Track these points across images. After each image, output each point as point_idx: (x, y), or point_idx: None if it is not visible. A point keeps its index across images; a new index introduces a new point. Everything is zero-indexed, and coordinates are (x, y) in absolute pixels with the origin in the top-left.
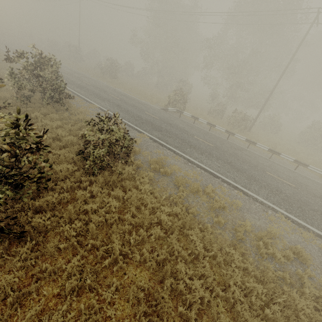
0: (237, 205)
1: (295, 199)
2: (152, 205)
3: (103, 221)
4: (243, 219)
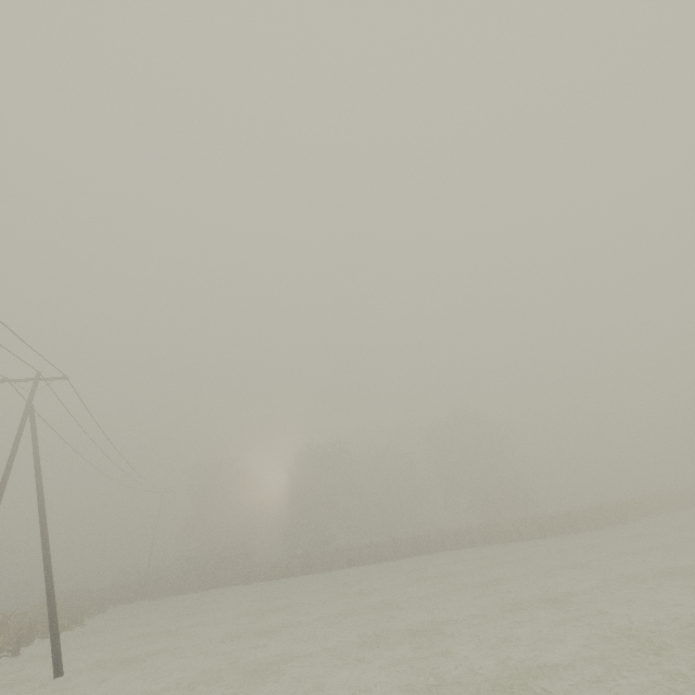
0: None
1: None
2: None
3: None
4: None
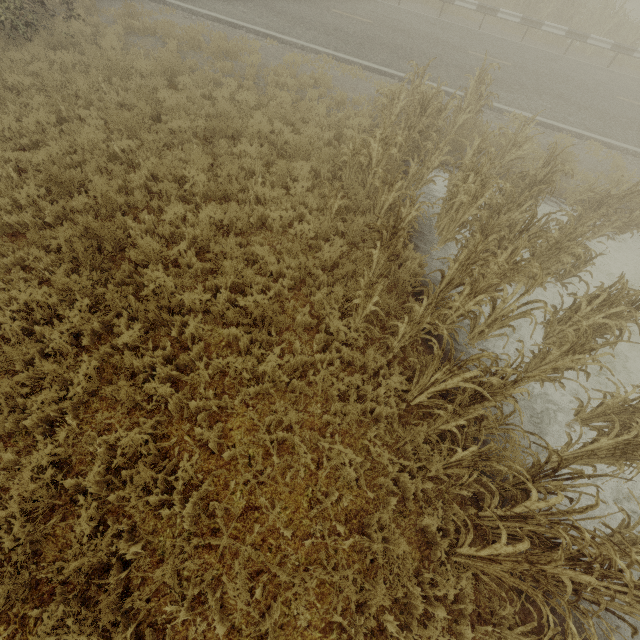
0: (256, 49)
1: (359, 36)
2: (127, 62)
3: (65, 81)
4: (265, 66)
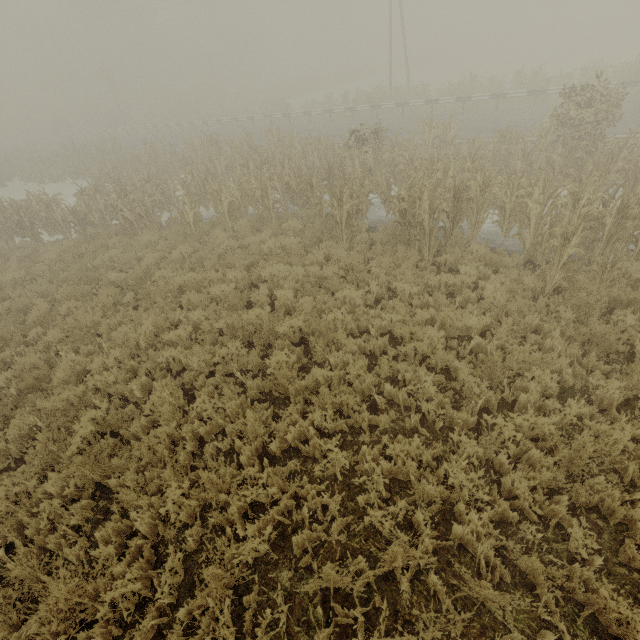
0: None
1: None
2: None
3: None
4: None
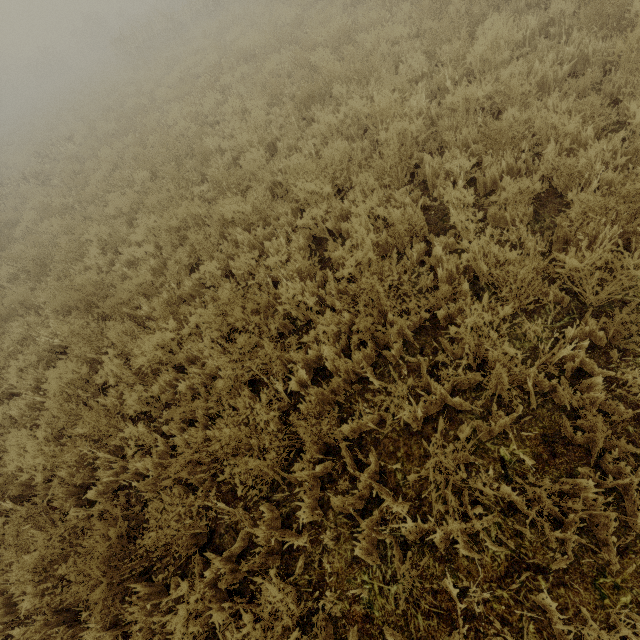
0: None
1: None
2: None
3: None
4: None
